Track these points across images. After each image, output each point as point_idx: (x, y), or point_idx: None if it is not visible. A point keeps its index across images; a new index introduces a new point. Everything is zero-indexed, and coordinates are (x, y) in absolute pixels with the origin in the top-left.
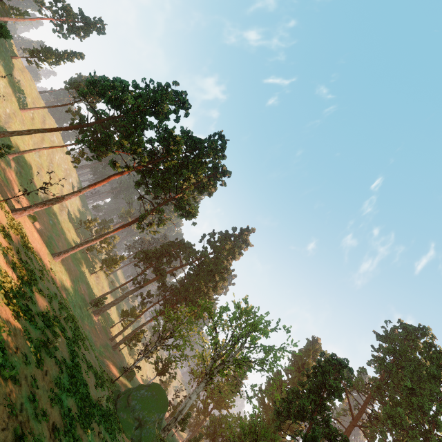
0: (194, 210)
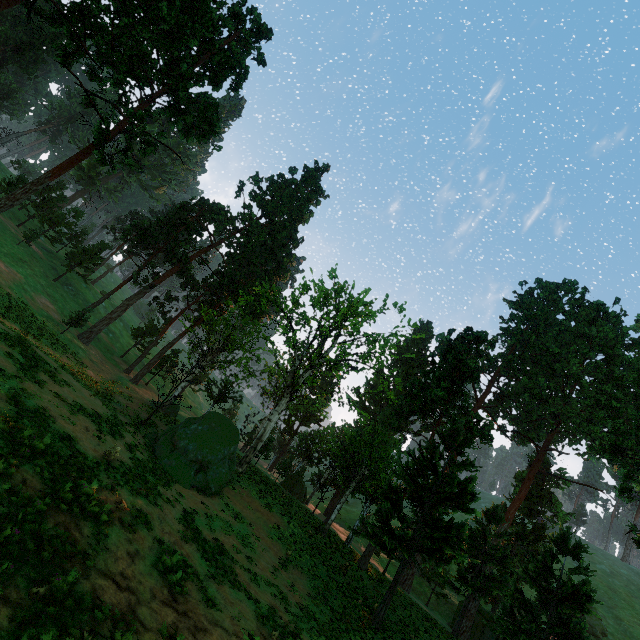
0: (210, 114)
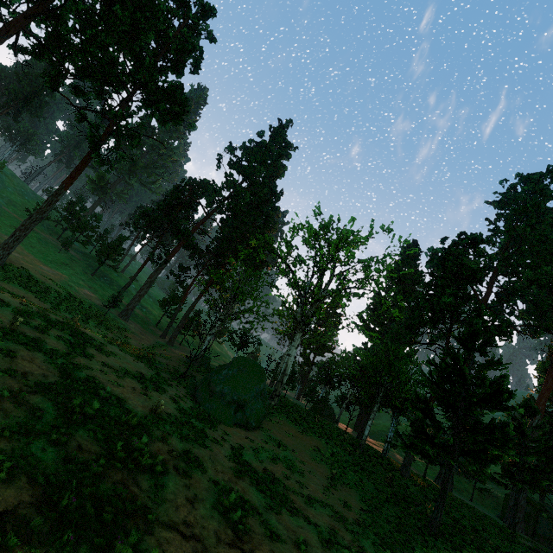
0: (178, 96)
